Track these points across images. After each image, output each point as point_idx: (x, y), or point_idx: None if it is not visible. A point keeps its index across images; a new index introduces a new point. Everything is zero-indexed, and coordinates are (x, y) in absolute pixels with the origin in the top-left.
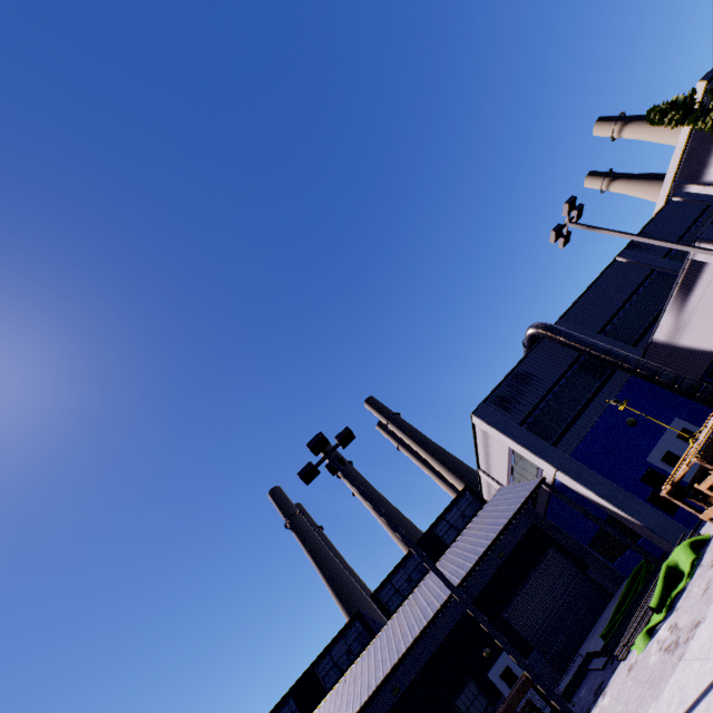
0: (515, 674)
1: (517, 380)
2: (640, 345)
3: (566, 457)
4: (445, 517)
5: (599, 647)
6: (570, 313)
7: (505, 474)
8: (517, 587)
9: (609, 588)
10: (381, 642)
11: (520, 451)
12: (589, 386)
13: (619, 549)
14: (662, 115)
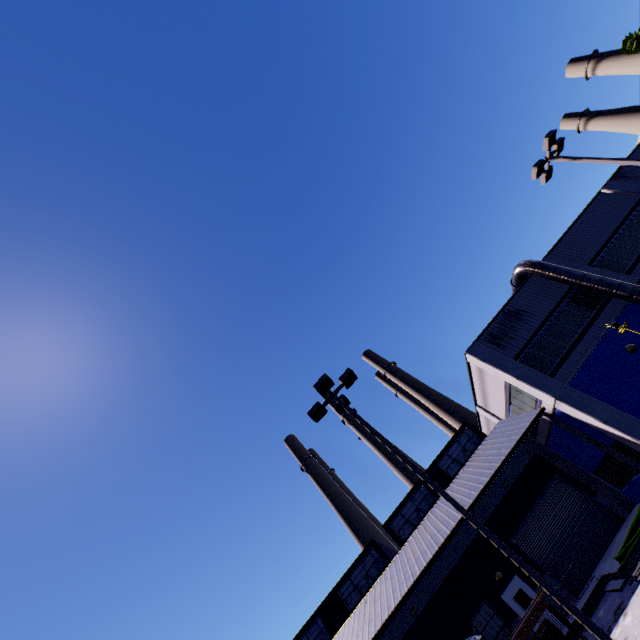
0: (528, 596)
1: (508, 317)
2: (634, 273)
3: (565, 386)
4: (446, 452)
5: (615, 569)
6: (557, 249)
7: (502, 408)
8: (524, 514)
9: (620, 513)
10: (396, 566)
11: (517, 384)
12: (583, 316)
13: (628, 475)
14: (639, 42)
